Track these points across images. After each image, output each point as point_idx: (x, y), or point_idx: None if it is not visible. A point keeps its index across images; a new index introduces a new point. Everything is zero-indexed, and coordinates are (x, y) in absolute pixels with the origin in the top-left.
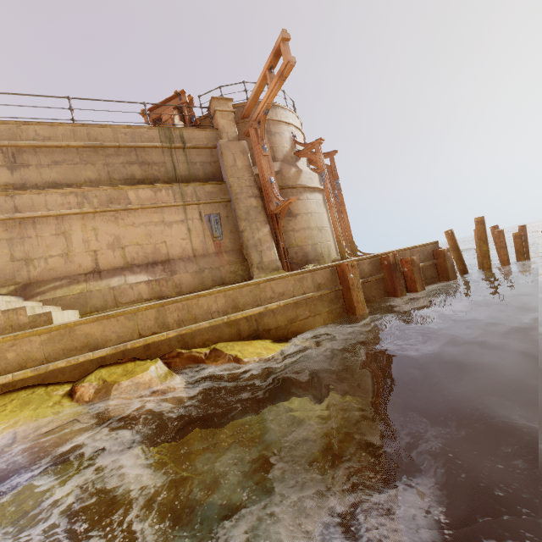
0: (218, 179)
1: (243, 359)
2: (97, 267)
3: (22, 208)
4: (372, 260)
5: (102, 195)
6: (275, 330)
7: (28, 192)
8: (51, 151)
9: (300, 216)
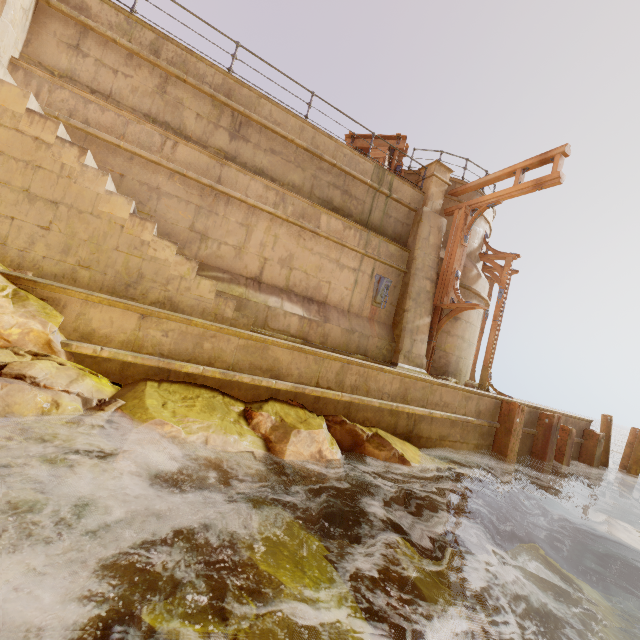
0: (402, 244)
1: (411, 462)
2: (260, 276)
3: (225, 181)
4: (532, 410)
5: (298, 205)
6: (425, 440)
7: (238, 168)
8: (274, 137)
9: (460, 321)
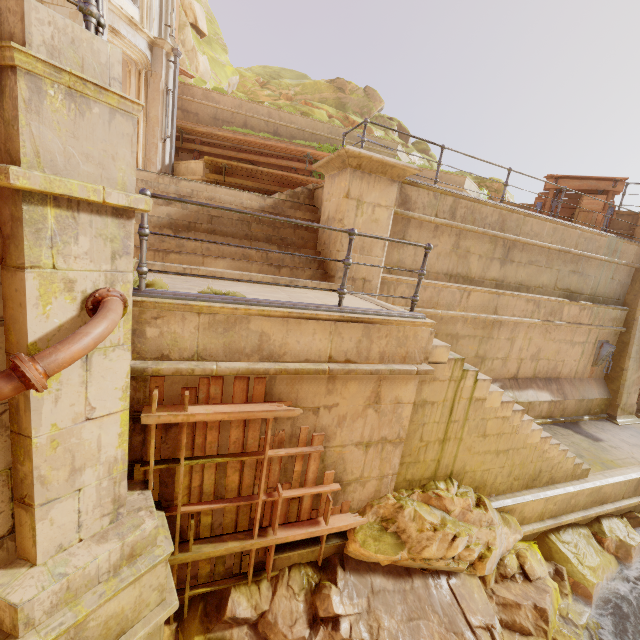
0: (619, 302)
1: None
2: (516, 374)
3: (499, 309)
4: None
5: (548, 306)
6: None
7: (509, 294)
8: (532, 249)
9: None
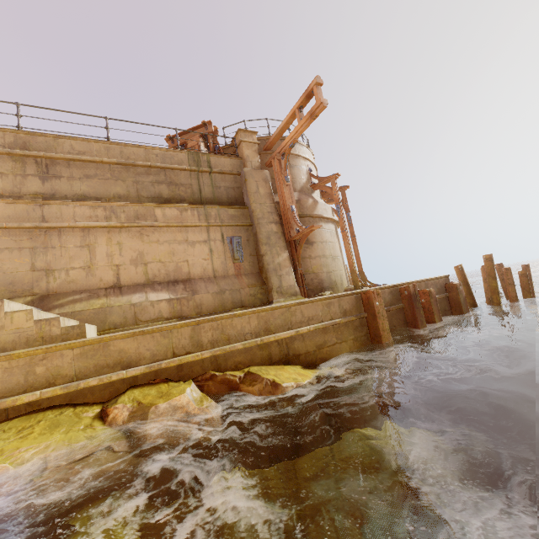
0: (240, 204)
1: (282, 384)
2: (118, 282)
3: (49, 218)
4: (392, 289)
5: (129, 210)
6: (304, 356)
7: (57, 202)
8: (84, 165)
9: (316, 244)
